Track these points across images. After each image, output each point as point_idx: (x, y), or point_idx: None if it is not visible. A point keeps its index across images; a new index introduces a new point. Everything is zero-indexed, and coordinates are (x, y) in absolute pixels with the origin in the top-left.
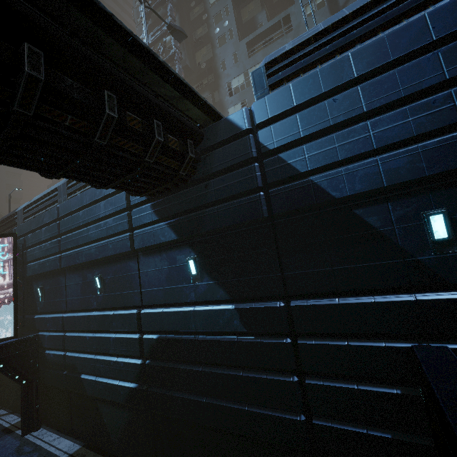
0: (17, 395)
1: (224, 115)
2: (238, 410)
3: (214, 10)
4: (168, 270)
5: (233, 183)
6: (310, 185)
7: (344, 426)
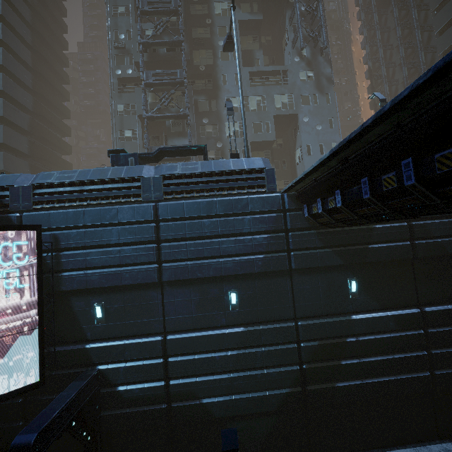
0: None
1: (221, 126)
2: (392, 381)
3: (220, 21)
4: (327, 288)
5: (392, 232)
6: (438, 244)
7: (449, 371)
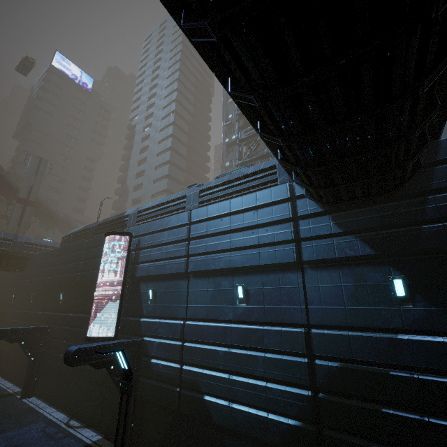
0: (96, 407)
1: None
2: None
3: None
4: (354, 288)
5: None
6: None
7: None
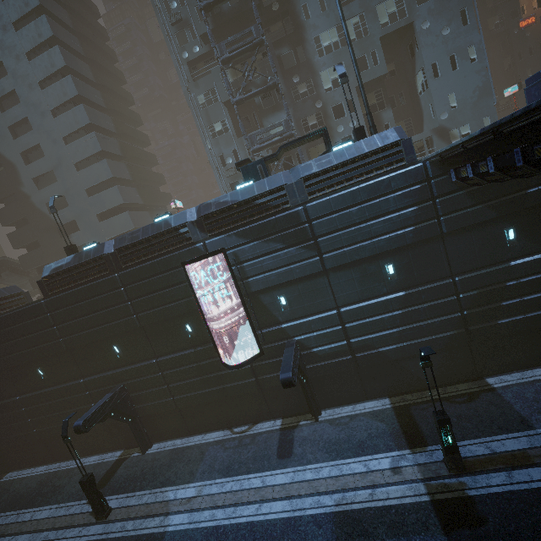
0: (258, 407)
1: (316, 80)
2: None
3: None
4: (482, 243)
5: None
6: None
7: None
